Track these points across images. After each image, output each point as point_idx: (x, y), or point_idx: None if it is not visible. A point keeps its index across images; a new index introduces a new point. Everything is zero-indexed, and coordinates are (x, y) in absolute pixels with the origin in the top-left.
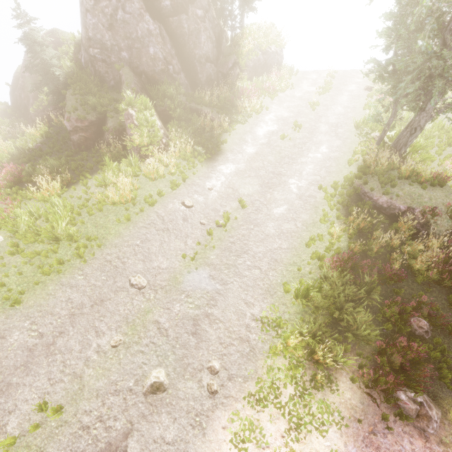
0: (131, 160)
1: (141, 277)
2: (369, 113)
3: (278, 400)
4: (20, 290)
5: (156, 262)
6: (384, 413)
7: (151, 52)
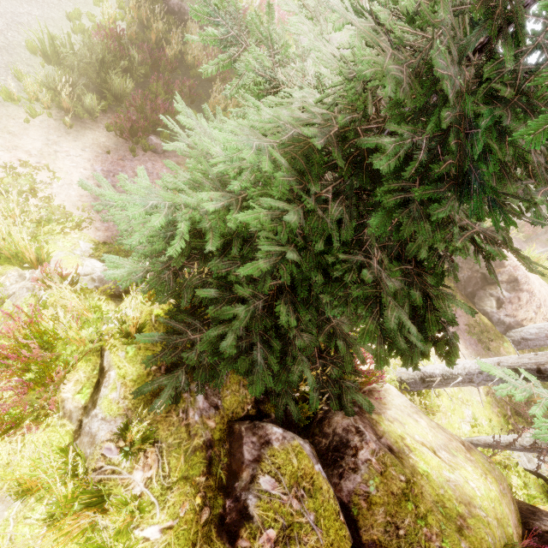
0: None
1: None
2: None
3: (16, 138)
4: None
5: None
6: (132, 146)
7: None
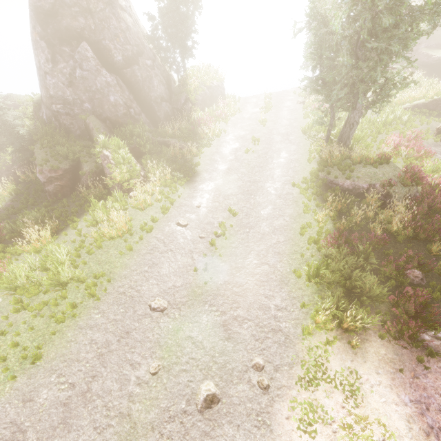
0: (116, 196)
1: (160, 299)
2: (310, 120)
3: (326, 375)
4: (37, 345)
5: (170, 282)
6: (418, 356)
7: (112, 100)
